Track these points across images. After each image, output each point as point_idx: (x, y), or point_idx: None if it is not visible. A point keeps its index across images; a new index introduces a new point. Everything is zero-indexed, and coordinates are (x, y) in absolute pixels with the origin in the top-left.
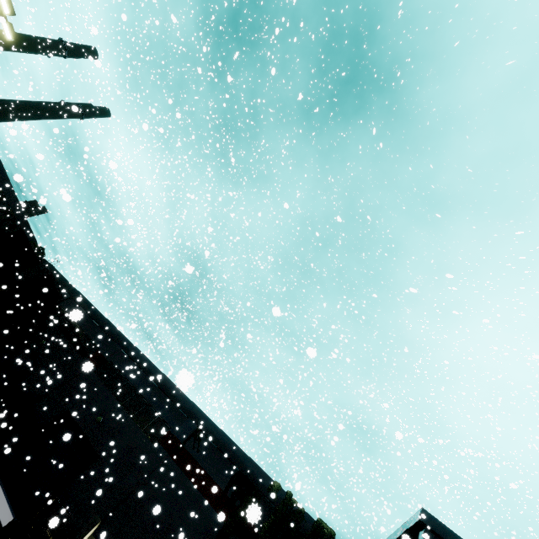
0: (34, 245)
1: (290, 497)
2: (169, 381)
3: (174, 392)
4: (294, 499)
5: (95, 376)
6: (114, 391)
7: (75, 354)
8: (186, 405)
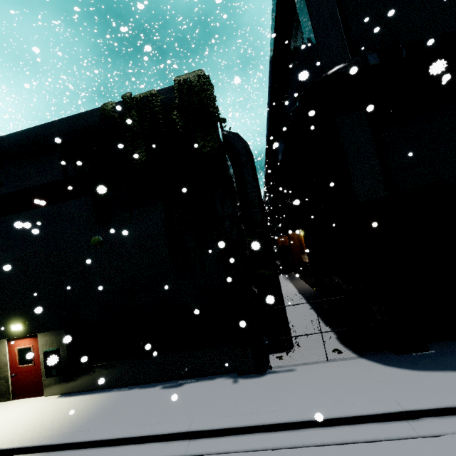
0: None
1: (129, 98)
2: None
3: None
4: (136, 96)
5: None
6: None
7: None
8: None
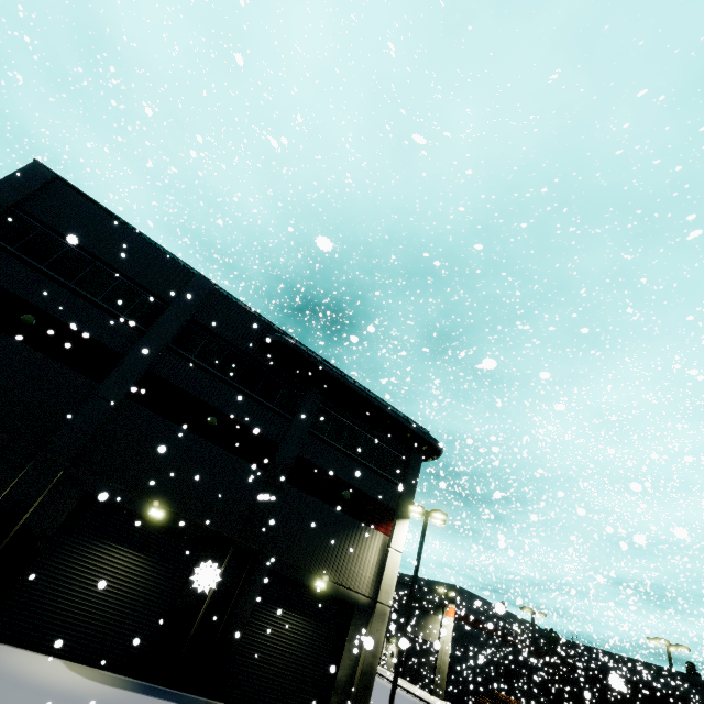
0: (551, 637)
1: None
2: None
3: None
4: None
5: None
6: None
7: None
8: None
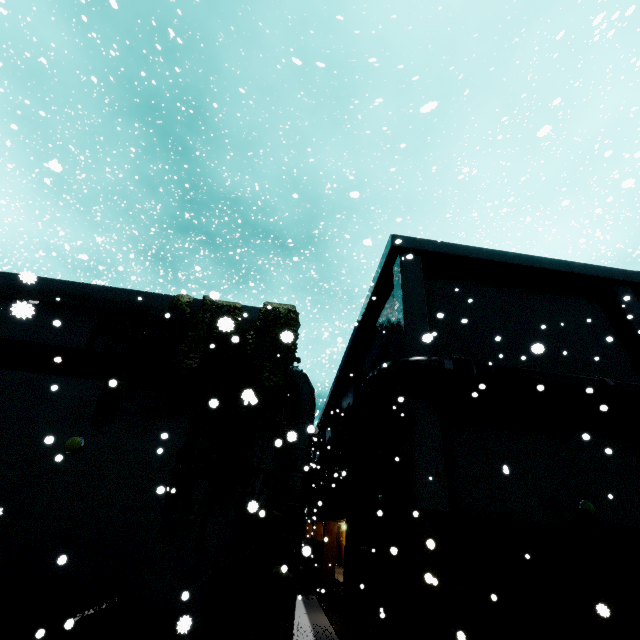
0: None
1: (211, 301)
2: None
3: None
4: (219, 301)
5: None
6: None
7: None
8: None
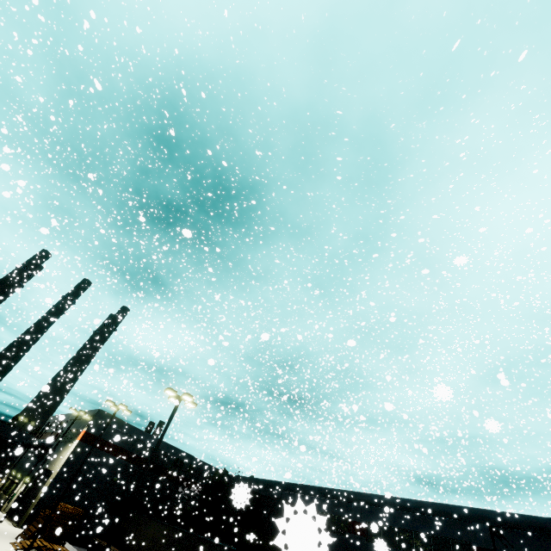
0: (218, 473)
1: None
2: (423, 502)
3: (438, 509)
4: None
5: (371, 544)
6: (397, 545)
7: (338, 538)
8: (458, 513)
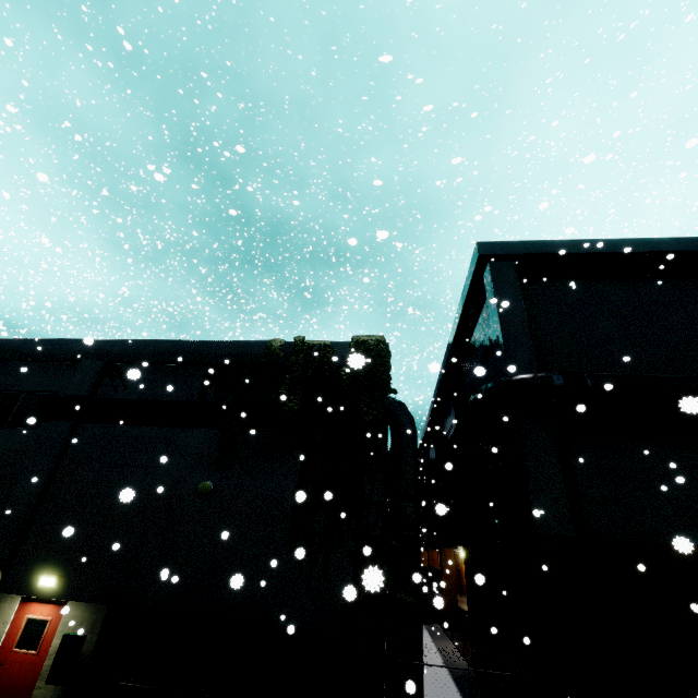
0: None
1: (301, 342)
2: (9, 340)
3: (30, 348)
4: (309, 341)
5: None
6: None
7: None
8: (65, 350)
